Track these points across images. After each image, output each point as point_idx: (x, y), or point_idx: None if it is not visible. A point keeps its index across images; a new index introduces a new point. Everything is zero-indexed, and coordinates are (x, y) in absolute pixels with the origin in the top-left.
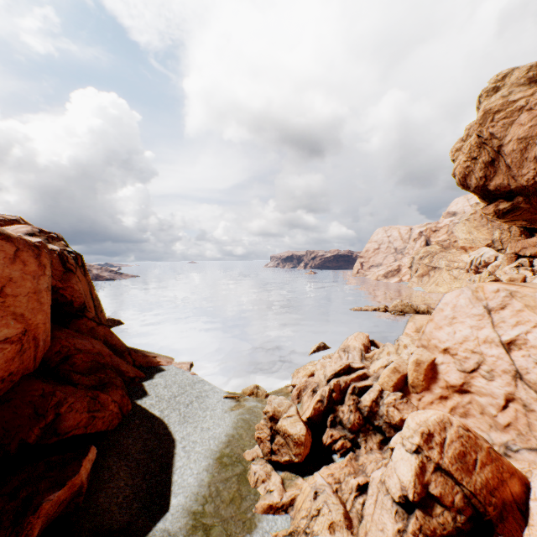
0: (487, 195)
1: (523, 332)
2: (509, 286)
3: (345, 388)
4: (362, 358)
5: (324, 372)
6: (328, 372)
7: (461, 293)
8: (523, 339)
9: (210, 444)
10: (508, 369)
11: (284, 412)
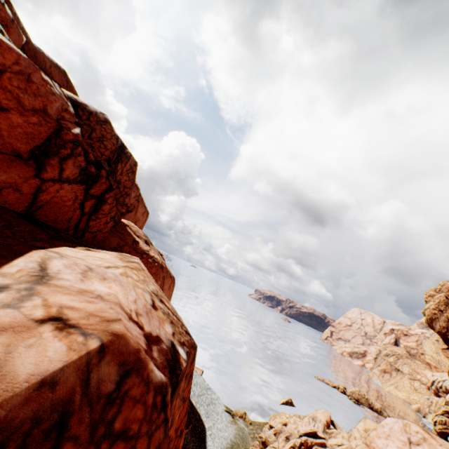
0: (447, 341)
1: None
2: (424, 433)
3: (310, 446)
4: (324, 431)
5: (296, 427)
6: (301, 429)
7: (397, 421)
8: None
9: (223, 439)
10: None
11: (271, 442)
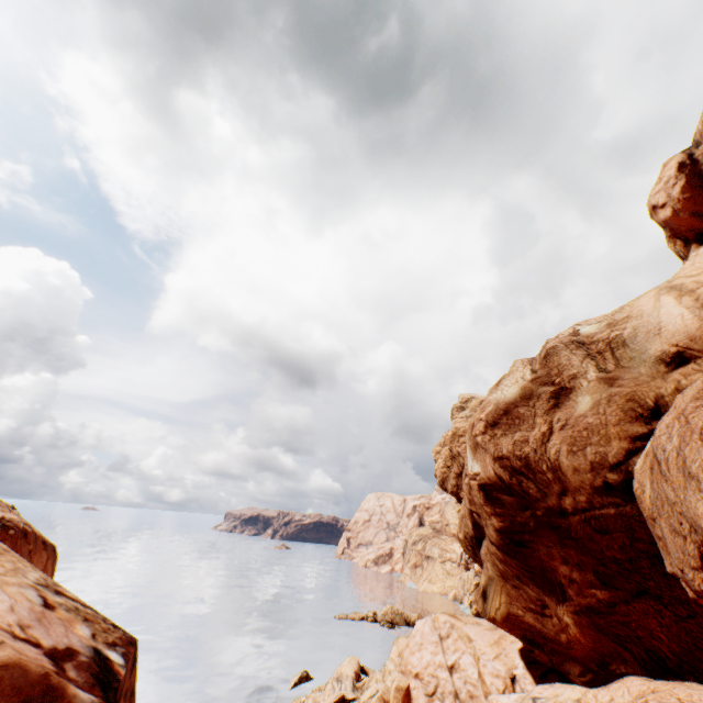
0: (460, 500)
1: (458, 657)
2: (451, 618)
3: None
4: (354, 688)
5: None
6: None
7: (426, 621)
8: (458, 663)
9: None
10: (452, 689)
11: None
